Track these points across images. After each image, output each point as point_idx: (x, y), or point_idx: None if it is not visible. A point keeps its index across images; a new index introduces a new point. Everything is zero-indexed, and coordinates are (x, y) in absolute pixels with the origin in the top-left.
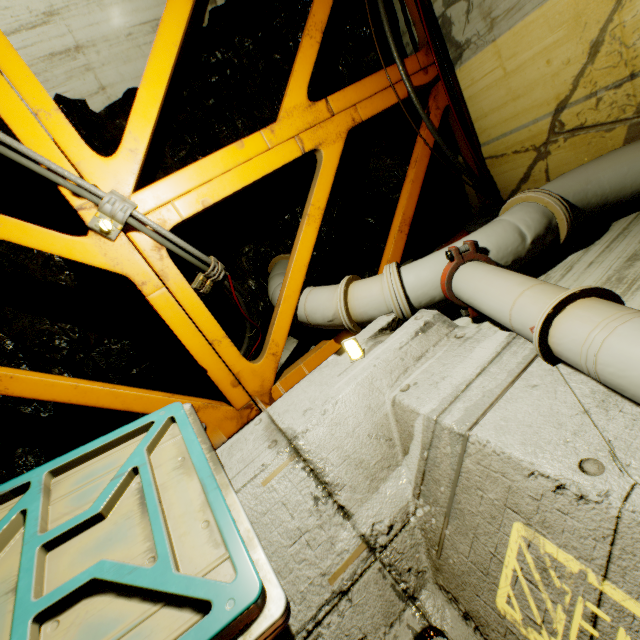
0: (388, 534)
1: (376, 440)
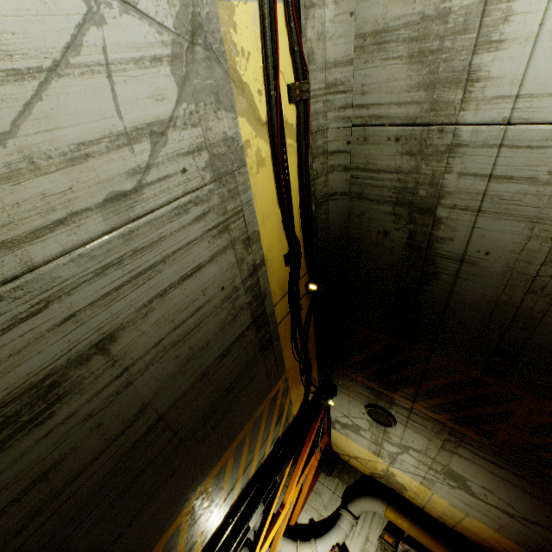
0: None
1: None
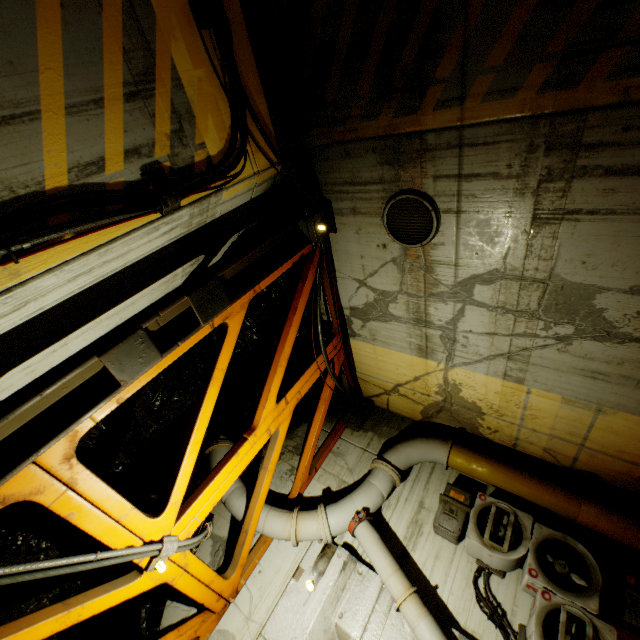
0: None
1: None
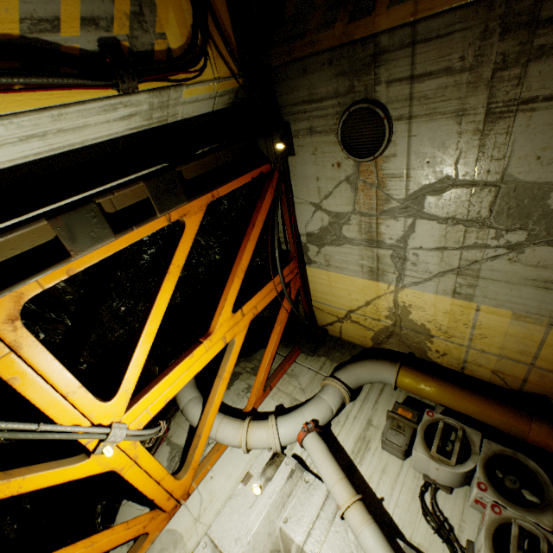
0: None
1: (274, 552)
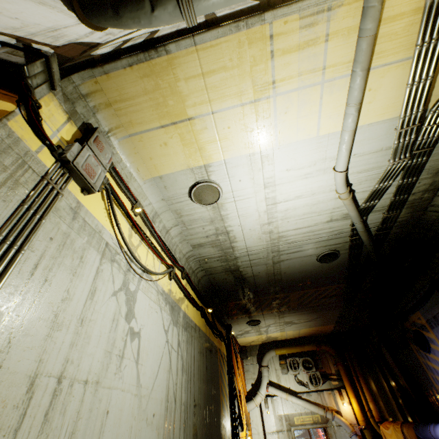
0: (287, 427)
1: (280, 420)
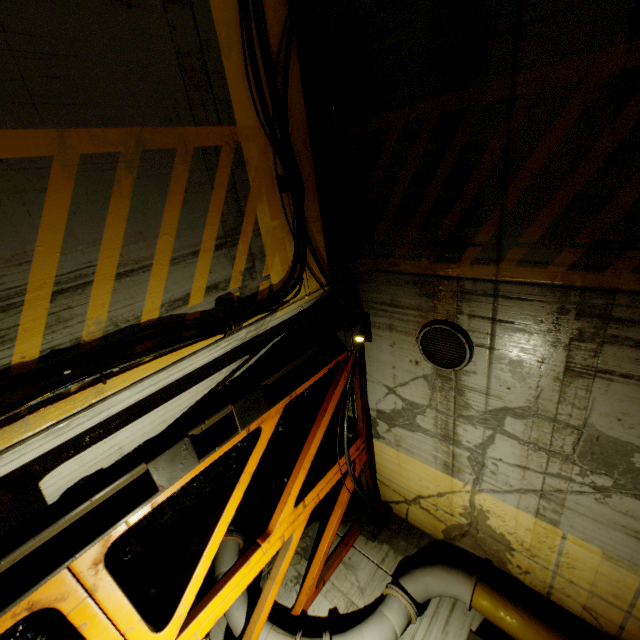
0: None
1: None
